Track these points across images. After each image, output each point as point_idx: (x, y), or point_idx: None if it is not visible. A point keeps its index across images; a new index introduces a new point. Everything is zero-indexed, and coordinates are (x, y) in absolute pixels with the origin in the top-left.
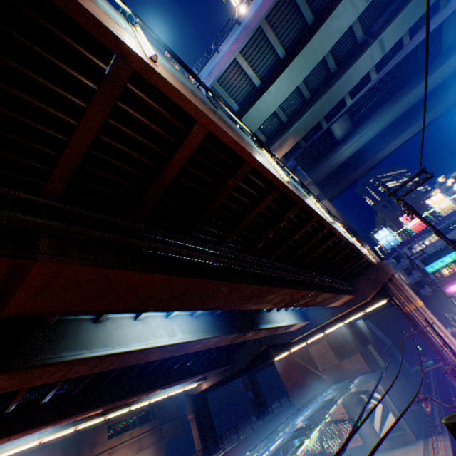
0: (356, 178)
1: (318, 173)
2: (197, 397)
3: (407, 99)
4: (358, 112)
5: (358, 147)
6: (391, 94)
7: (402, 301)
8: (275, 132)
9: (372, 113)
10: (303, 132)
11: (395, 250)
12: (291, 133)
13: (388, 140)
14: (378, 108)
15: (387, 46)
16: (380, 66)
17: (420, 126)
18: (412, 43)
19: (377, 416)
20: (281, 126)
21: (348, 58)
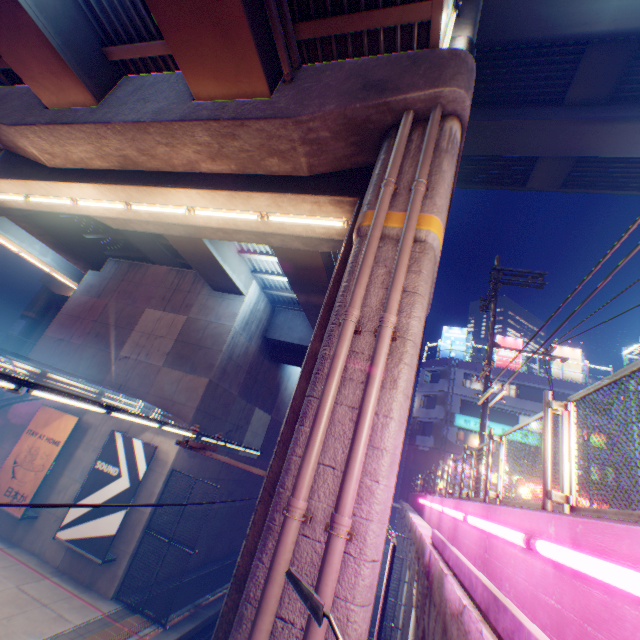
0: (539, 155)
1: None
2: None
3: None
4: None
5: None
6: None
7: (385, 183)
8: None
9: None
10: None
11: (448, 363)
12: None
13: None
14: None
15: None
16: None
17: None
18: None
19: (97, 498)
20: None
21: None
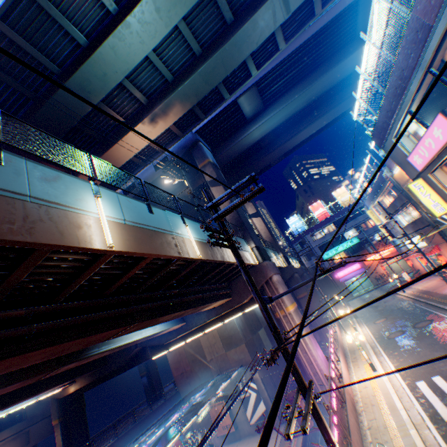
0: (269, 163)
1: (226, 153)
2: (68, 399)
3: (319, 84)
4: (270, 89)
5: (269, 129)
6: (305, 75)
7: (275, 307)
8: (159, 91)
9: (285, 93)
10: (194, 99)
11: (301, 236)
12: (178, 97)
13: (301, 127)
14: (291, 89)
15: (293, 4)
16: (291, 34)
17: (331, 118)
18: (328, 16)
19: (251, 404)
20: (167, 85)
21: (247, 8)
